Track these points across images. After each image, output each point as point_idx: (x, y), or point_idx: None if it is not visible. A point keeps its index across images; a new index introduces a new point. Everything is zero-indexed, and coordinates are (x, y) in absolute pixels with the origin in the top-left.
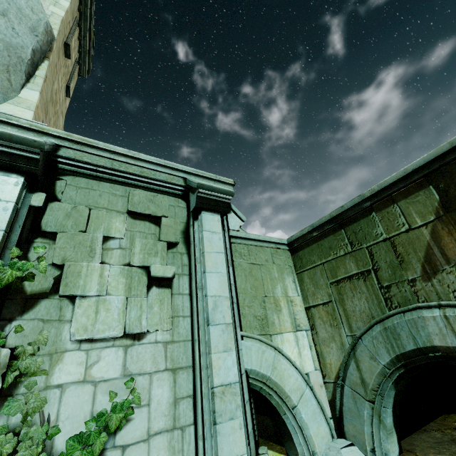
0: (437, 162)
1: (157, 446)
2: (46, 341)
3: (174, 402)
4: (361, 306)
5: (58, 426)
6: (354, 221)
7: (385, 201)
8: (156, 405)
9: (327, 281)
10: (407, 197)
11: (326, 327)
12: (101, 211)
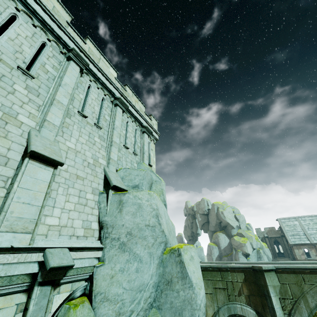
0: (245, 268)
1: None
2: None
3: None
4: (221, 298)
5: None
6: (223, 271)
7: (233, 270)
8: None
9: (212, 286)
10: (238, 272)
11: (209, 301)
12: None
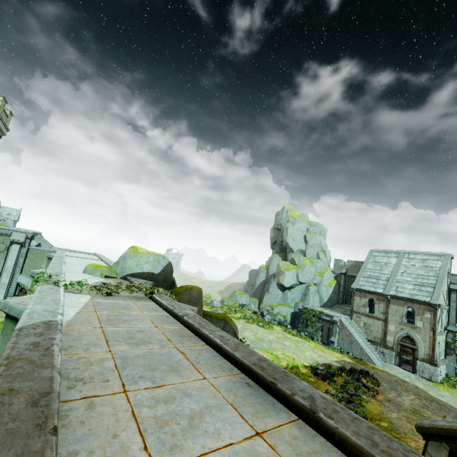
0: None
1: None
2: None
3: None
4: None
5: None
6: None
7: None
8: None
9: None
10: None
11: None
12: None
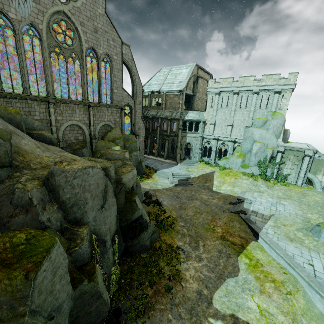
0: None
1: (292, 178)
2: (283, 167)
3: (295, 175)
4: None
5: (284, 173)
6: None
7: None
8: (293, 175)
9: None
10: None
11: None
12: (289, 155)
